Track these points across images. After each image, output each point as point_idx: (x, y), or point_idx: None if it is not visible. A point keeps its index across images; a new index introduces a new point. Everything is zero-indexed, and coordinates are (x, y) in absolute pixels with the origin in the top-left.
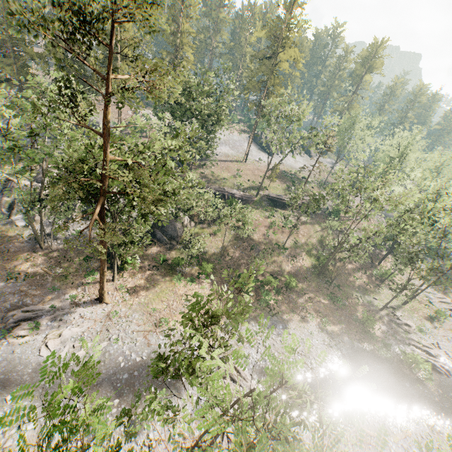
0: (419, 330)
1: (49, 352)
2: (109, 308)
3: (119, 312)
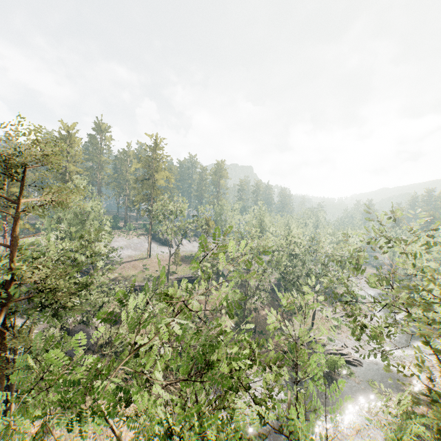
0: (330, 340)
1: None
2: None
3: None
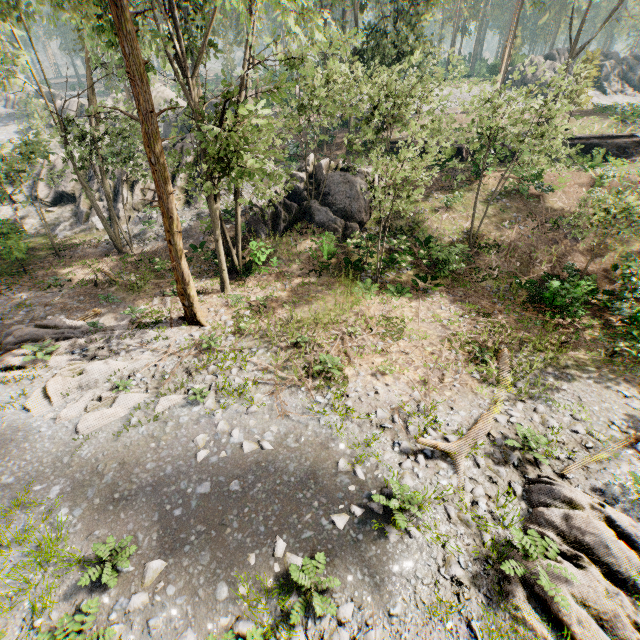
0: None
1: (48, 403)
2: (202, 334)
3: (223, 342)
